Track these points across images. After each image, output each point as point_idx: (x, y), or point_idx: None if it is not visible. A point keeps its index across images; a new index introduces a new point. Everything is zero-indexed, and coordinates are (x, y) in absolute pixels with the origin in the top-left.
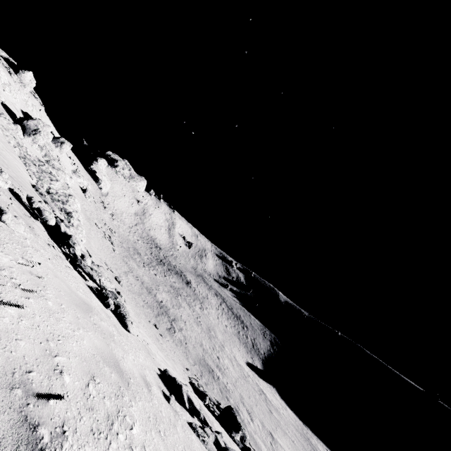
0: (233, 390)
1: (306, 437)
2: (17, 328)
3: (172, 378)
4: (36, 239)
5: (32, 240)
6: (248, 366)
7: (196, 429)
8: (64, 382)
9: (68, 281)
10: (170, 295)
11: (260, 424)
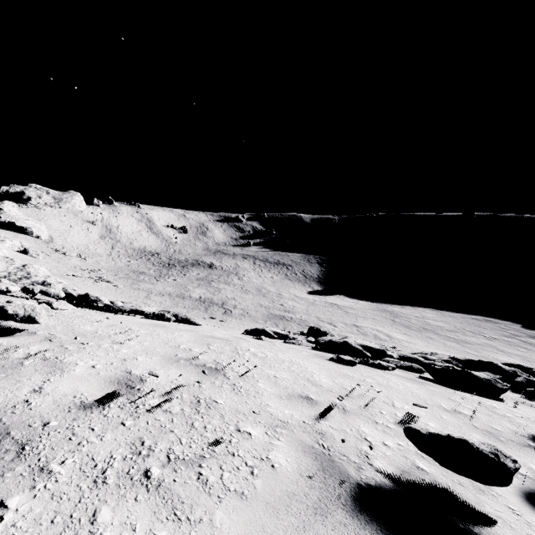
0: (308, 318)
1: (382, 310)
2: (147, 347)
3: (254, 329)
4: (75, 310)
5: (77, 312)
6: (311, 295)
7: (290, 342)
8: (197, 352)
9: (130, 320)
10: (204, 287)
11: (343, 325)
